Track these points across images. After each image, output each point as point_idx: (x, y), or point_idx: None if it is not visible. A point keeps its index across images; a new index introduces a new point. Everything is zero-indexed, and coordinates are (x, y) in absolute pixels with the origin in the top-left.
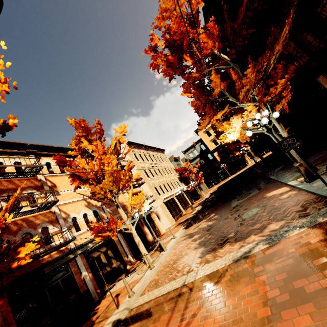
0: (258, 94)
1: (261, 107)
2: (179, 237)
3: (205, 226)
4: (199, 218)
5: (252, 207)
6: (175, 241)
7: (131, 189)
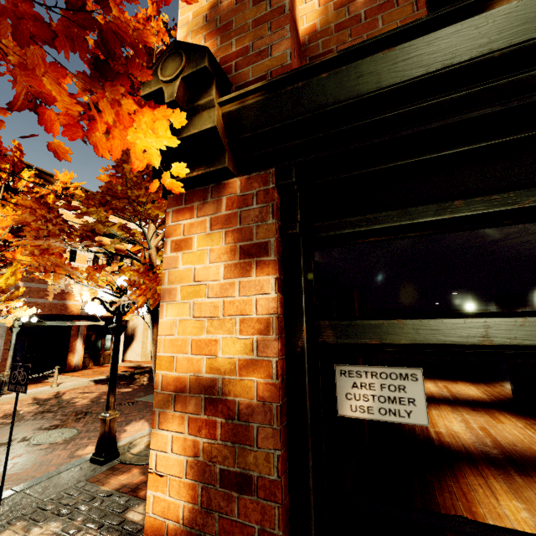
0: (42, 257)
1: (58, 282)
2: (56, 390)
3: (72, 402)
4: (136, 379)
5: (89, 426)
6: (34, 392)
7: (3, 277)
